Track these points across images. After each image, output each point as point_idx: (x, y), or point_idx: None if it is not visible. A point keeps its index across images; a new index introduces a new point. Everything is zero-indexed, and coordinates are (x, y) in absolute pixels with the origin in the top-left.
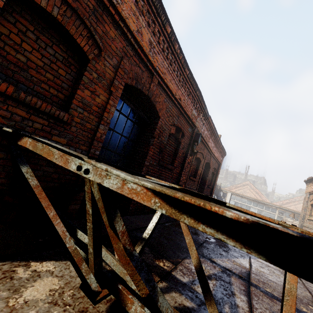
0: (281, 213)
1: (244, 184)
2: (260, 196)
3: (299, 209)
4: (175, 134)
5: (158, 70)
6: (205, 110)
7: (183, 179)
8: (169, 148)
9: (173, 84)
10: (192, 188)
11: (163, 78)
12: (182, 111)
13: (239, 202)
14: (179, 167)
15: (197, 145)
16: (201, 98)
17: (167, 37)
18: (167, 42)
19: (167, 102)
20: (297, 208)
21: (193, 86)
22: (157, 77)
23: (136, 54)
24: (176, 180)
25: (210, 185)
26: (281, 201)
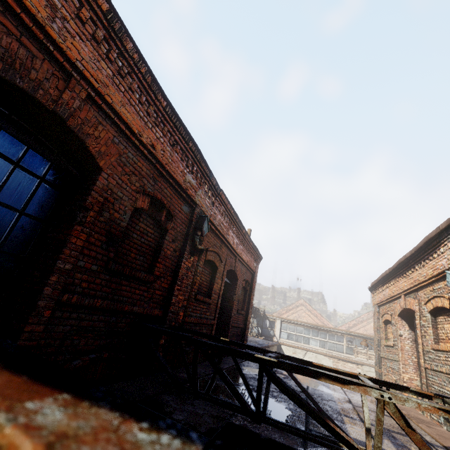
0: (350, 342)
1: (297, 305)
2: (321, 320)
3: (369, 331)
4: (155, 214)
5: (82, 70)
6: (211, 179)
7: (178, 300)
8: (141, 239)
9: (133, 114)
10: (206, 316)
11: (99, 90)
12: (163, 171)
13: (293, 333)
14: (169, 276)
15: (202, 235)
16: (200, 156)
17: (104, 18)
18: (105, 29)
19: (122, 146)
20: (367, 330)
21: (181, 132)
22: (83, 85)
23: (7, 11)
24: (163, 304)
25: (243, 310)
26: (347, 324)
